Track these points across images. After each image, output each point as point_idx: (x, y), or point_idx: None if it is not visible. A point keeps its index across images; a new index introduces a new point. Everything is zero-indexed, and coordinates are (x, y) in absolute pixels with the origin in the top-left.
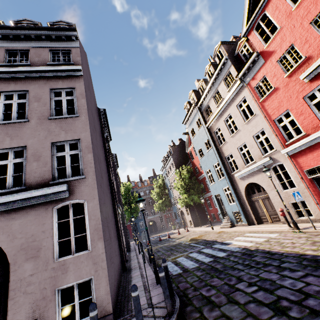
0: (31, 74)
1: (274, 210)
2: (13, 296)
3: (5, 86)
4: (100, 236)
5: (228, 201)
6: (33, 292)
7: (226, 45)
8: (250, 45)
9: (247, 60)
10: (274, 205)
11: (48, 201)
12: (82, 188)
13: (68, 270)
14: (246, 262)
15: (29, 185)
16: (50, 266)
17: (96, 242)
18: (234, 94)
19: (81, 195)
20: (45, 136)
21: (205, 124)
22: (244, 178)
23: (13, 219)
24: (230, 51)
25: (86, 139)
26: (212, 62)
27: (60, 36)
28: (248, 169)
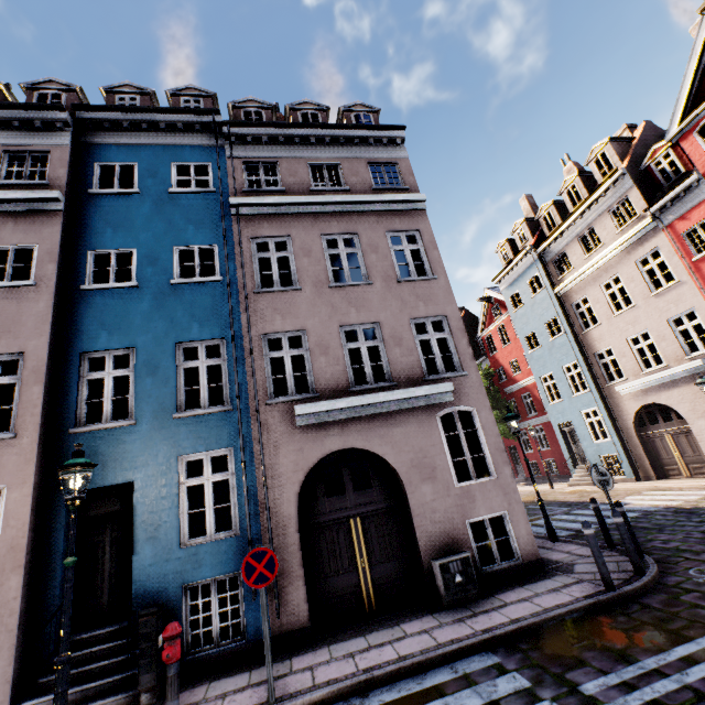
0: (356, 206)
1: (698, 454)
2: (419, 524)
3: (325, 225)
4: (505, 459)
5: (591, 436)
6: (440, 521)
7: (617, 144)
8: (678, 156)
9: (675, 185)
10: (700, 445)
11: (428, 405)
12: (466, 389)
13: (475, 499)
14: (696, 519)
15: (398, 380)
16: (452, 491)
17: (501, 467)
18: (634, 240)
19: (467, 399)
20: (399, 308)
21: (551, 288)
22: (637, 394)
23: (392, 425)
24: (630, 159)
25: (455, 316)
26: (581, 171)
27: (380, 139)
28: (649, 379)
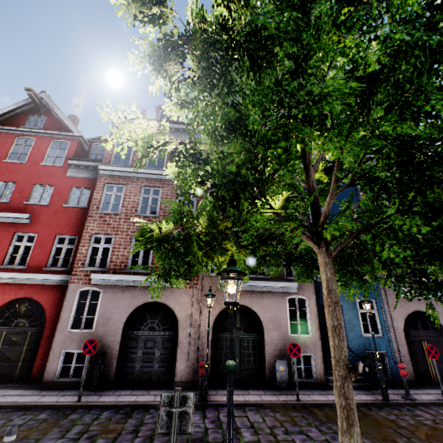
0: None
1: None
2: None
3: None
4: None
5: None
6: None
7: None
8: None
9: None
10: None
11: None
12: None
13: None
14: None
15: None
16: None
17: None
18: None
19: None
20: None
21: None
22: None
23: (438, 305)
24: None
25: None
26: None
27: None
28: None
